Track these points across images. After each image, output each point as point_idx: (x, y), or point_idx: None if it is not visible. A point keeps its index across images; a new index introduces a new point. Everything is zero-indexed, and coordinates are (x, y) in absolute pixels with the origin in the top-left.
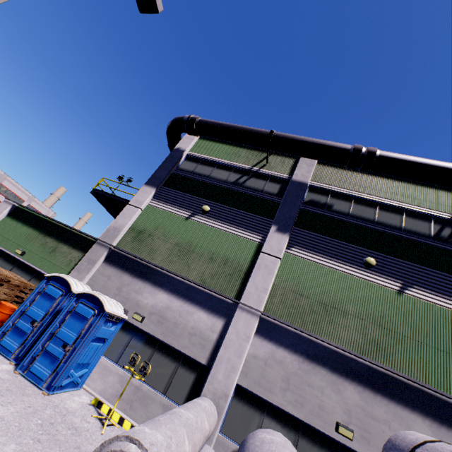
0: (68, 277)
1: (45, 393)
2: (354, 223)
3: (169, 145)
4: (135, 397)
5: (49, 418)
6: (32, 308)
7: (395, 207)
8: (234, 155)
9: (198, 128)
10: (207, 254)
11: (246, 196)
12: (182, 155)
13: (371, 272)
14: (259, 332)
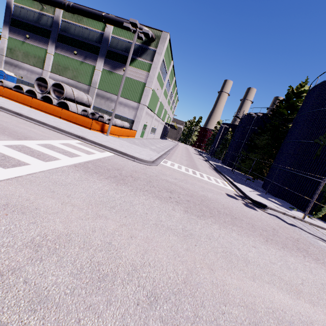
0: None
1: None
2: (74, 38)
3: None
4: None
5: None
6: None
7: (88, 30)
8: (33, 4)
9: None
10: (33, 56)
11: (41, 29)
12: (11, 6)
13: (77, 56)
14: (50, 77)
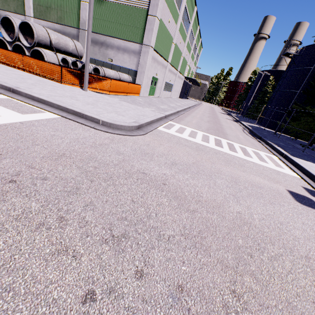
0: None
1: None
2: None
3: None
4: None
5: None
6: None
7: None
8: None
9: None
10: None
11: None
12: None
13: None
14: None
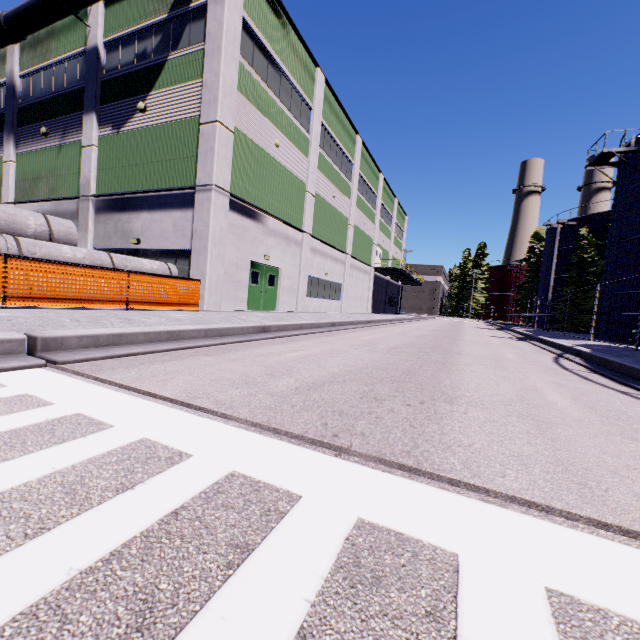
0: None
1: None
2: (42, 101)
3: None
4: None
5: None
6: None
7: (63, 64)
8: None
9: None
10: None
11: None
12: None
13: (50, 140)
14: None
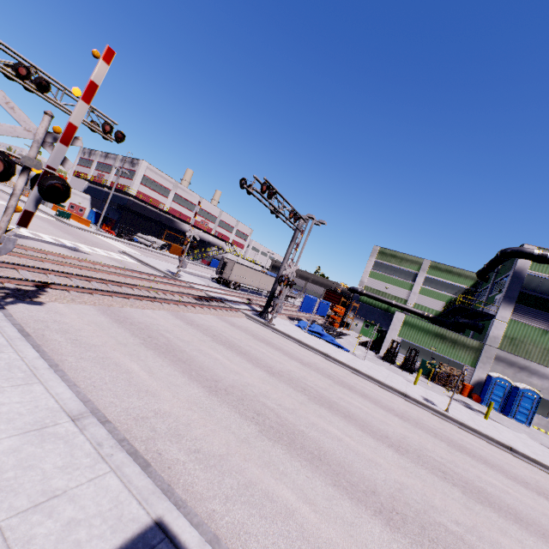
0: (506, 378)
1: (528, 427)
2: None
3: (500, 258)
4: (548, 425)
5: (548, 438)
6: (494, 391)
7: None
8: None
9: (547, 262)
10: None
11: None
12: (525, 275)
13: None
14: None
